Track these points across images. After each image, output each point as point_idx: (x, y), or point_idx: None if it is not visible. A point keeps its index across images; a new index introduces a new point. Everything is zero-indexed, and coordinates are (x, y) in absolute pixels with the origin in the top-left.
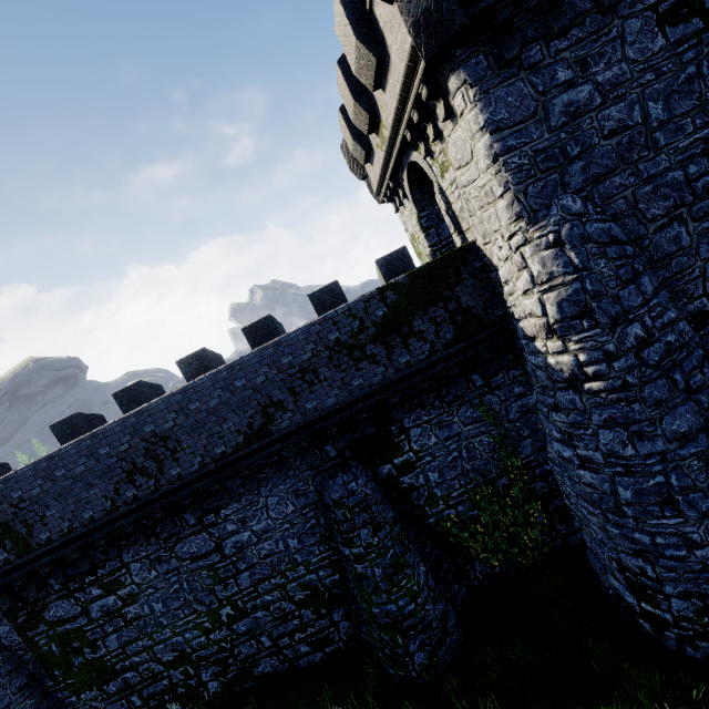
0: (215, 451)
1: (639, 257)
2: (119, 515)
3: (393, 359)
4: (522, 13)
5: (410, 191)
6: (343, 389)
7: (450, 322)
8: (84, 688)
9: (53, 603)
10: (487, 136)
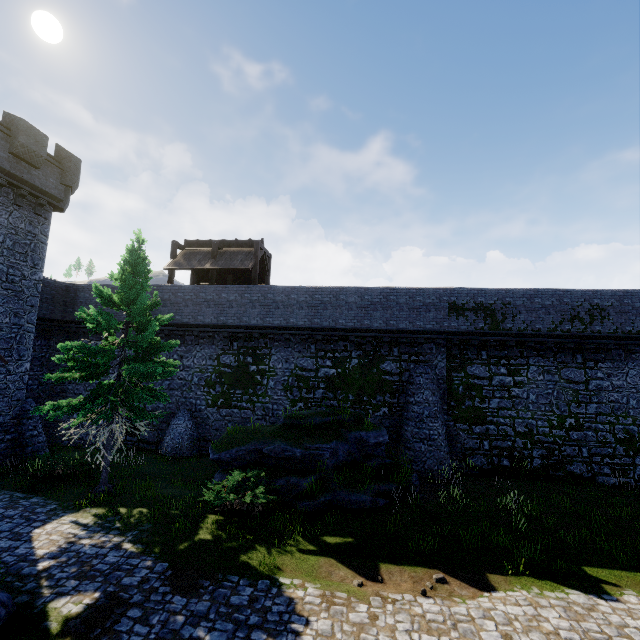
0: (625, 328)
1: None
2: (555, 334)
3: None
4: None
5: None
6: None
7: None
8: (461, 420)
9: (476, 364)
10: None
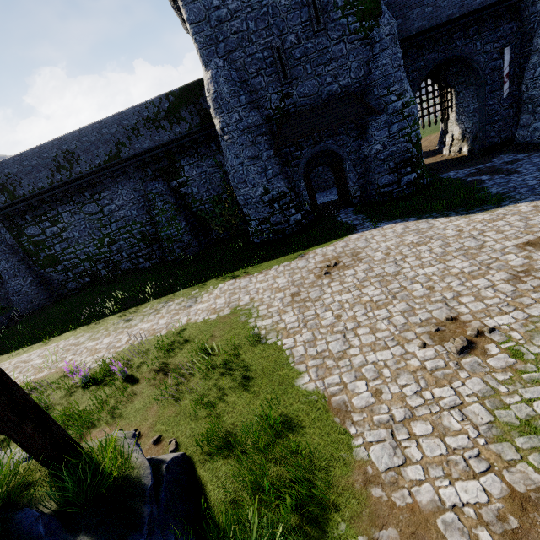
0: (96, 162)
1: (244, 88)
2: (55, 187)
3: (173, 129)
4: None
5: None
6: (151, 141)
7: (198, 115)
8: (47, 267)
9: (29, 227)
10: (189, 26)
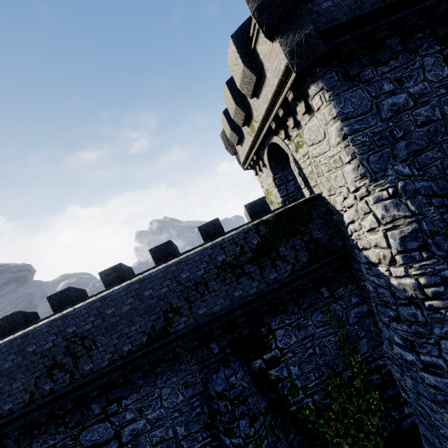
0: (123, 349)
1: None
2: (34, 407)
3: (265, 276)
4: (358, 50)
5: (268, 161)
6: (227, 298)
7: (305, 249)
8: None
9: None
10: (339, 123)
